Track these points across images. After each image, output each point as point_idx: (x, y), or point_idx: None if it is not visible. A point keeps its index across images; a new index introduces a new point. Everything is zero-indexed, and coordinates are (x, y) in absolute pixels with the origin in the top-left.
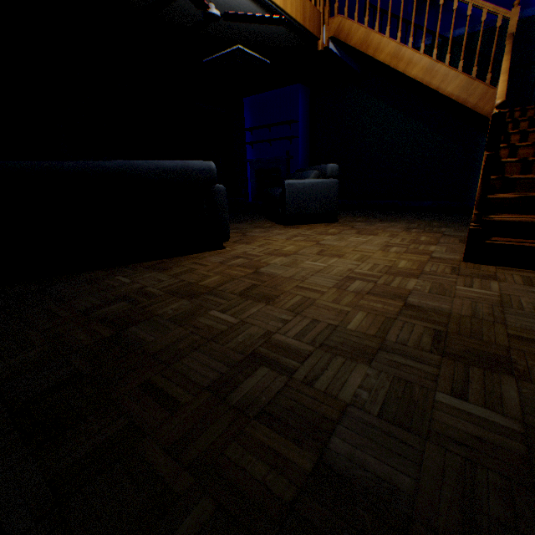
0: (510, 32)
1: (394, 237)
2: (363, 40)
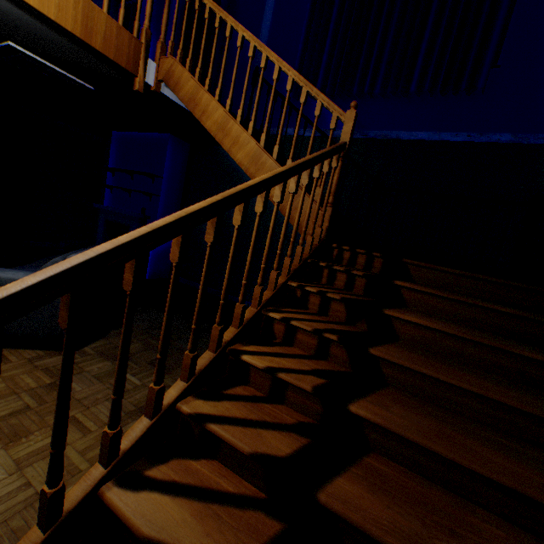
0: (344, 139)
1: (21, 470)
2: (192, 95)
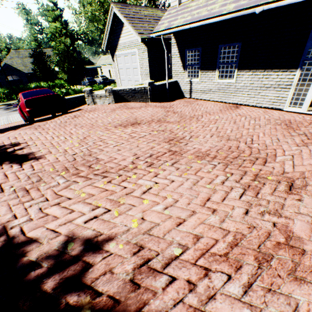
0: None
1: None
2: None
